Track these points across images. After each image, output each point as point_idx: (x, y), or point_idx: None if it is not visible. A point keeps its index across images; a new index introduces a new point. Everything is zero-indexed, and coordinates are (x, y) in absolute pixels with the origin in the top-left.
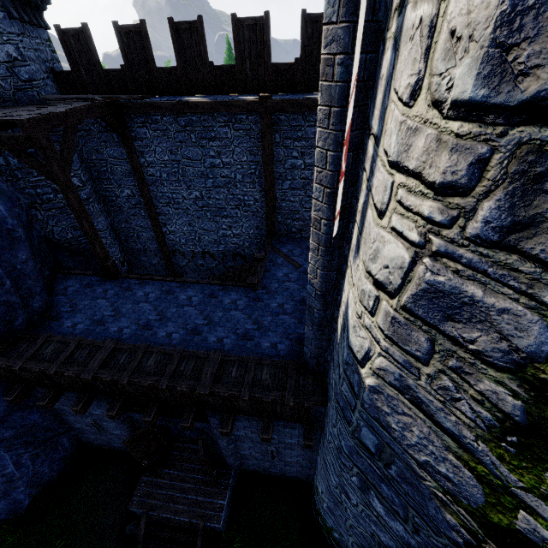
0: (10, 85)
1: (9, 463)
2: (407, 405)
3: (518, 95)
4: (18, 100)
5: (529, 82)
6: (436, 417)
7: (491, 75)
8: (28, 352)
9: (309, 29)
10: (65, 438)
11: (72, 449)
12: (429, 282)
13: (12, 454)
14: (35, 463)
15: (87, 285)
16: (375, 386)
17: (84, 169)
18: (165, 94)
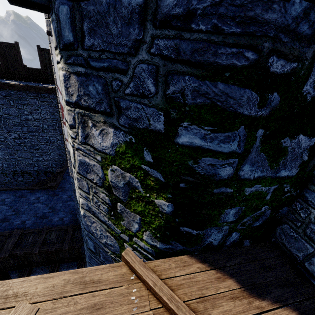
0: None
1: None
2: (92, 217)
3: (73, 100)
4: None
5: (73, 97)
6: (99, 217)
7: (67, 94)
8: None
9: None
10: None
11: None
12: (79, 160)
13: None
14: None
15: None
16: (84, 214)
17: None
18: None
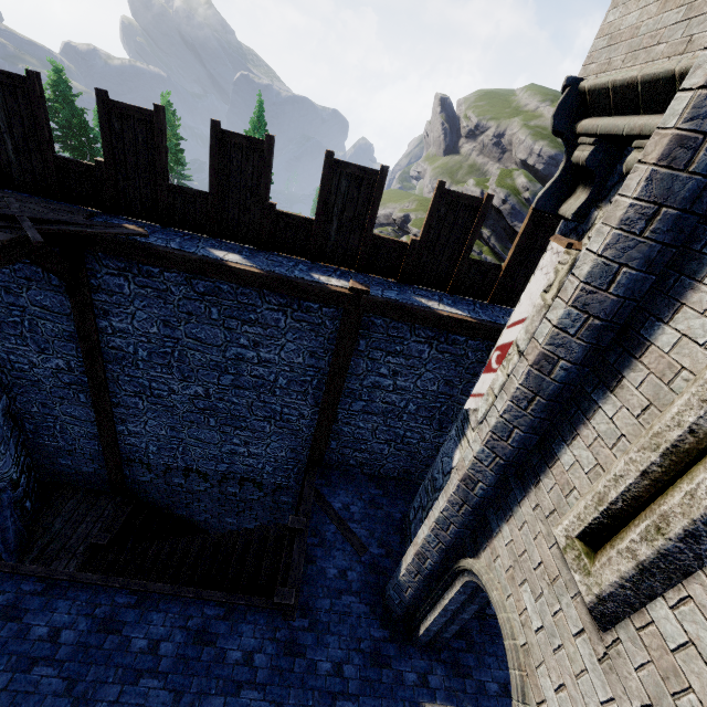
0: None
1: None
2: None
3: None
4: None
5: None
6: None
7: None
8: None
9: (443, 208)
10: None
11: None
12: None
13: None
14: None
15: None
16: None
17: None
18: (175, 225)
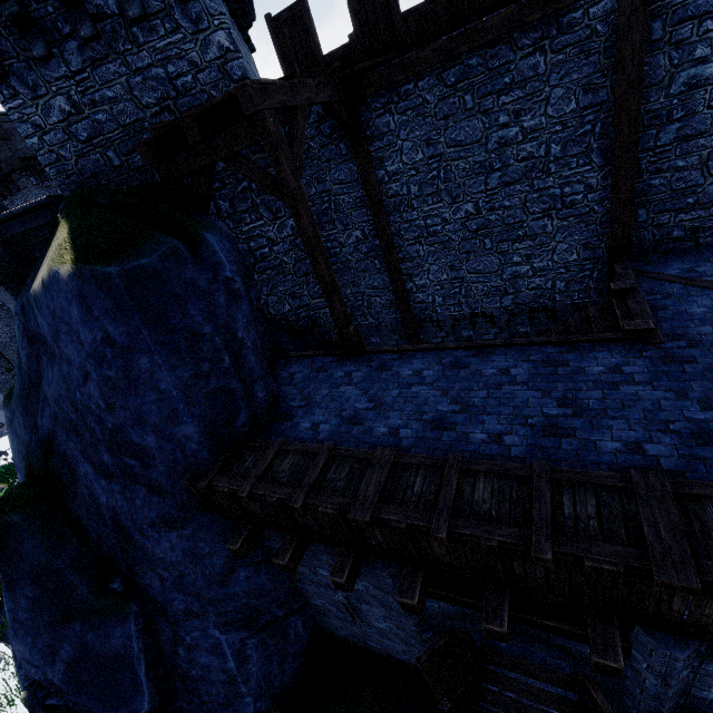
0: (222, 92)
1: (231, 652)
2: None
3: None
4: None
5: None
6: None
7: None
8: (257, 468)
9: None
10: (299, 620)
11: (307, 639)
12: None
13: (234, 637)
14: (262, 657)
15: (319, 369)
16: None
17: None
18: None
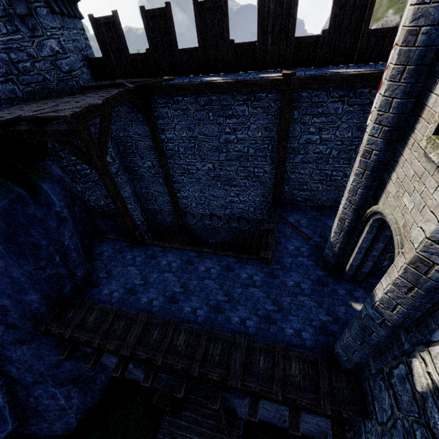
0: (54, 77)
1: (62, 396)
2: None
3: None
4: (60, 90)
5: None
6: None
7: None
8: (75, 320)
9: None
10: (102, 375)
11: (107, 381)
12: None
13: (64, 389)
14: (81, 395)
15: (118, 251)
16: None
17: (113, 146)
18: (185, 74)
